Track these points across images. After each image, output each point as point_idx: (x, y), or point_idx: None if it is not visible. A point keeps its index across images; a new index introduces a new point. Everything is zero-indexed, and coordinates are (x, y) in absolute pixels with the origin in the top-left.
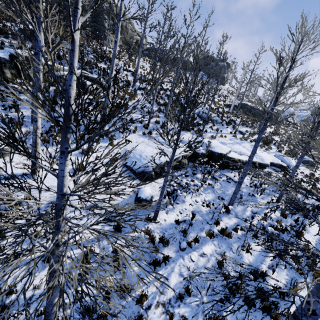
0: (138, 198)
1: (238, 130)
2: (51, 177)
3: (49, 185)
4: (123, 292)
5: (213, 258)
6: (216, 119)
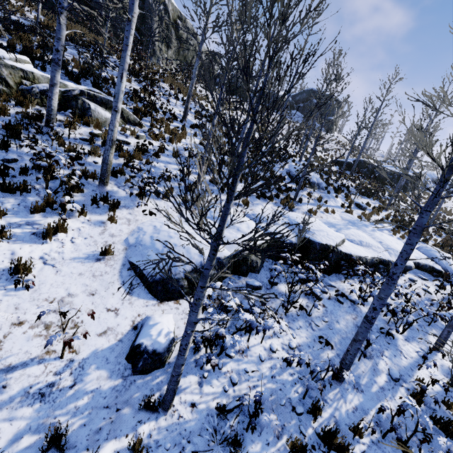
0: (135, 348)
1: (354, 202)
2: None
3: None
4: None
5: None
6: (318, 182)
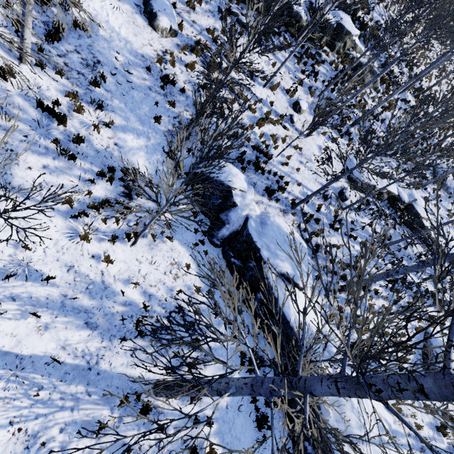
0: (342, 192)
1: None
2: (311, 143)
3: (308, 148)
4: (315, 222)
5: (356, 252)
6: (449, 186)
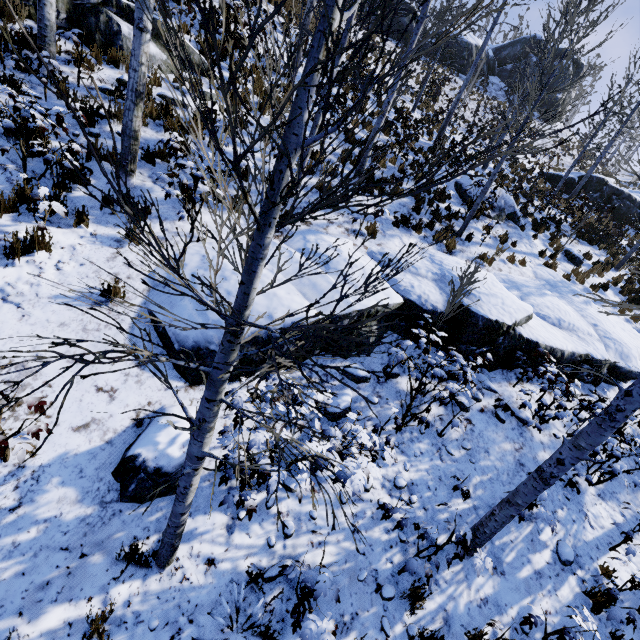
0: (126, 461)
1: (563, 250)
2: None
3: None
4: None
5: None
6: (507, 209)
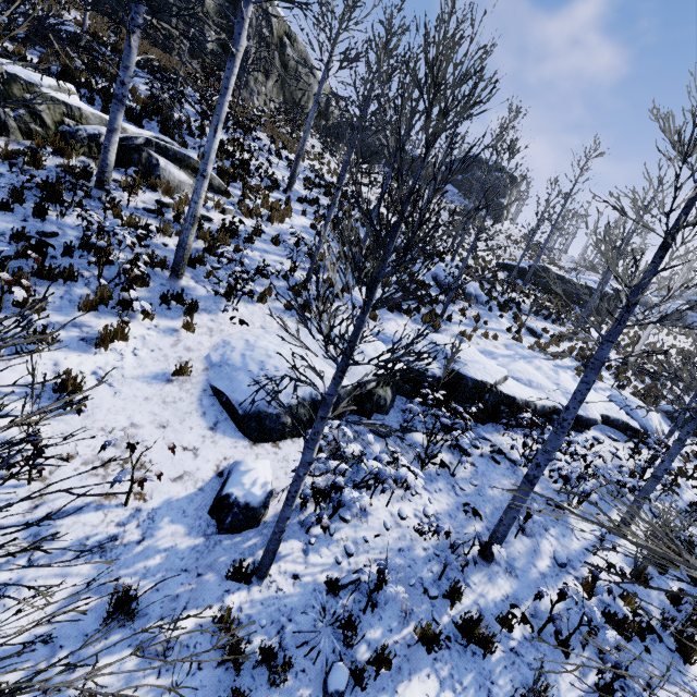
0: (222, 499)
1: (525, 326)
2: None
3: None
4: None
5: None
6: (476, 294)
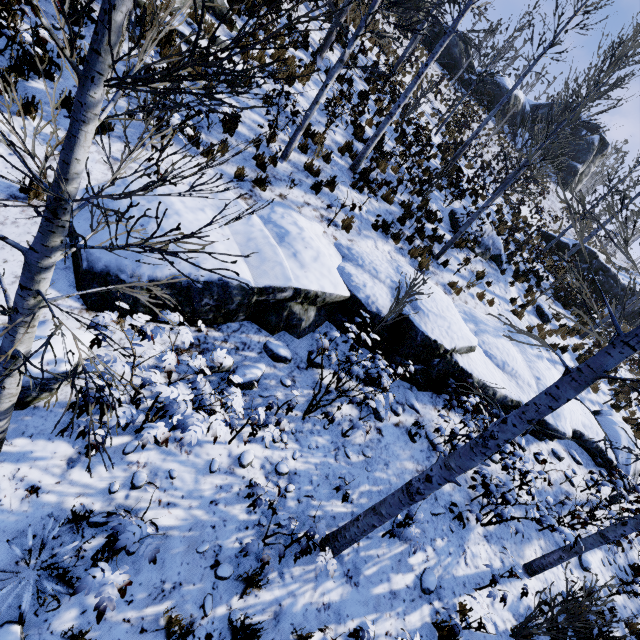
0: None
1: (535, 304)
2: None
3: None
4: None
5: None
6: (494, 250)
